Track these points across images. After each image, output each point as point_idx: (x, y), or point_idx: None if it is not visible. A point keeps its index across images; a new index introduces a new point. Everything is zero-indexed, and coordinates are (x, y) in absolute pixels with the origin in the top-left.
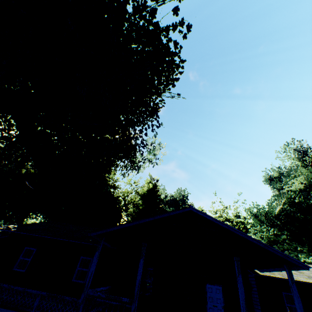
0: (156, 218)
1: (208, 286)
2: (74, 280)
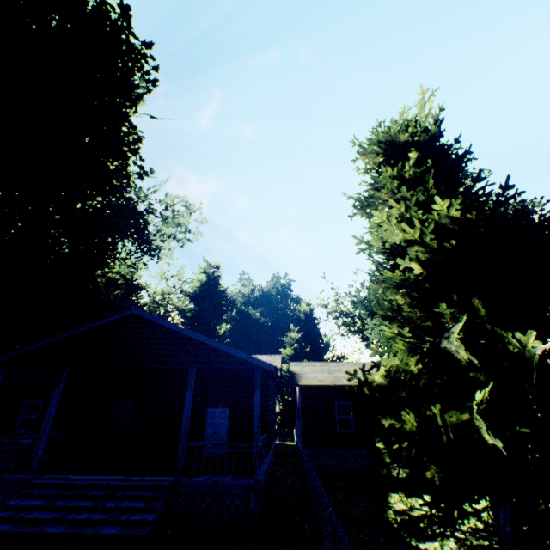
0: (79, 331)
1: (211, 411)
2: (17, 431)
